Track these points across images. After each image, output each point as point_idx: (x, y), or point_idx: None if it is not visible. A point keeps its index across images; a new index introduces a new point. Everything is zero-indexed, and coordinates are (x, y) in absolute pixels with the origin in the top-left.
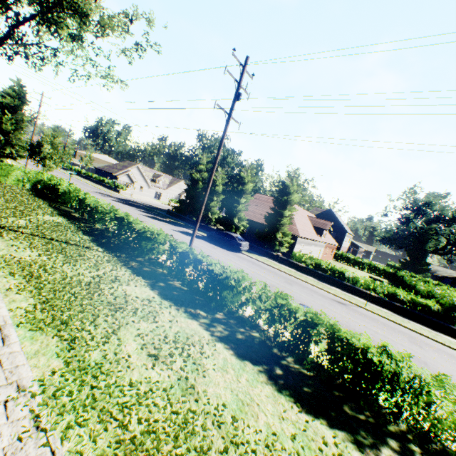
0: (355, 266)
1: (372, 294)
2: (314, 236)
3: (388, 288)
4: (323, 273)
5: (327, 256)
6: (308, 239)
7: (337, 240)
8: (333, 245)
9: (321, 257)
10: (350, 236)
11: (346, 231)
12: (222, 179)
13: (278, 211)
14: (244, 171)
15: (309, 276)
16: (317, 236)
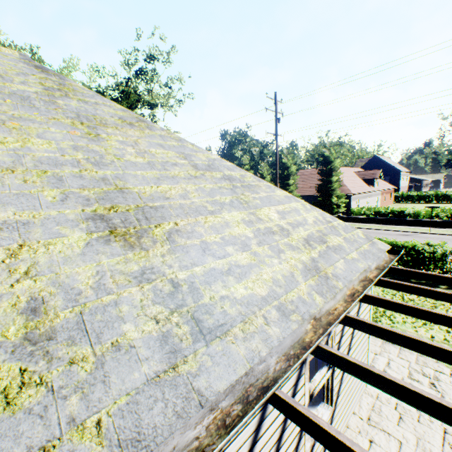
0: (420, 202)
1: (435, 221)
2: (366, 189)
3: (450, 211)
4: (384, 217)
5: (386, 202)
6: (361, 193)
7: (392, 183)
8: (389, 189)
9: (380, 205)
10: (406, 173)
11: (399, 171)
12: (267, 171)
13: (326, 180)
14: (284, 157)
15: (372, 224)
16: (369, 188)
